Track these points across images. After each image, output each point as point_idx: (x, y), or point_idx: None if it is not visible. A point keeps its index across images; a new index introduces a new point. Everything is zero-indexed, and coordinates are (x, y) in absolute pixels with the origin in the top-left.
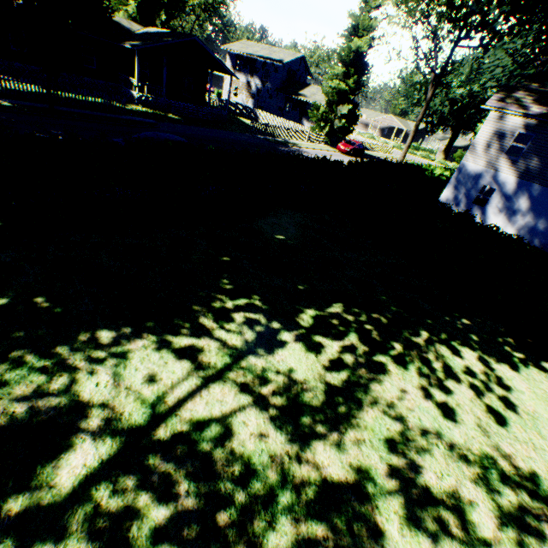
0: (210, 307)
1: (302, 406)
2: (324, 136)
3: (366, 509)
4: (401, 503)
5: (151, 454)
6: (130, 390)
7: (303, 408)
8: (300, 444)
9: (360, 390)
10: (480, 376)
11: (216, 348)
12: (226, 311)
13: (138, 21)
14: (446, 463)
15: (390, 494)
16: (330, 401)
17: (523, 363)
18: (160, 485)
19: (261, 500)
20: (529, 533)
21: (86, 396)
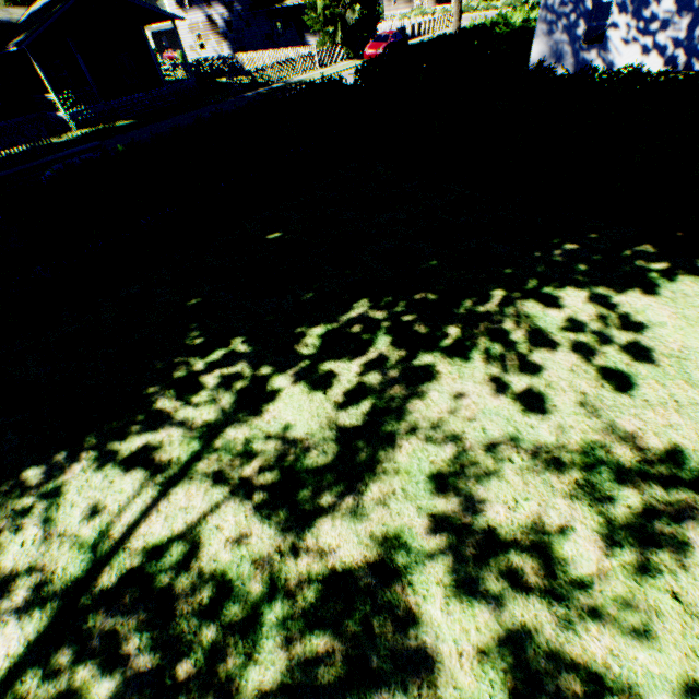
0: (172, 381)
1: (302, 474)
2: (342, 47)
3: (394, 593)
4: (448, 566)
5: (91, 613)
6: (65, 536)
7: (303, 476)
8: (298, 531)
9: (391, 418)
10: (590, 325)
11: (180, 437)
12: (195, 377)
13: (21, 3)
14: (524, 483)
15: (431, 559)
16: (343, 452)
17: (667, 276)
18: (103, 650)
19: (239, 628)
20: (660, 545)
21: (8, 565)
